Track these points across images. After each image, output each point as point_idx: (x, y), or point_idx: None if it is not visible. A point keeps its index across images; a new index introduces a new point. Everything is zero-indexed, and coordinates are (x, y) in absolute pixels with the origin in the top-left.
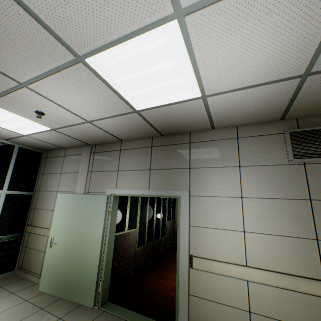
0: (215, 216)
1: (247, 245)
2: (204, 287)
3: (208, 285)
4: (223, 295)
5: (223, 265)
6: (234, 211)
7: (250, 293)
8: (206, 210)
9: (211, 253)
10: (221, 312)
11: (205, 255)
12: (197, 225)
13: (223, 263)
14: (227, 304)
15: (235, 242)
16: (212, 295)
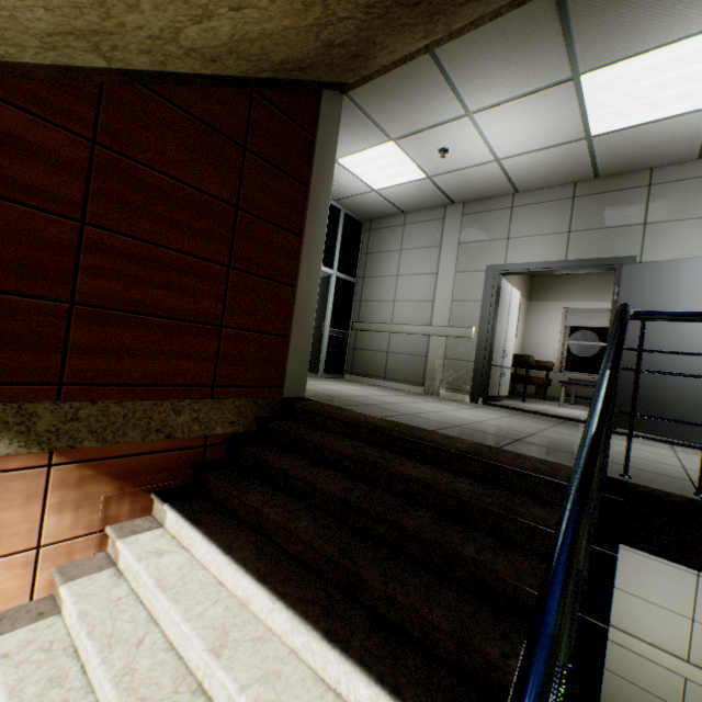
0: (647, 584)
1: (693, 636)
2: (617, 661)
3: (623, 661)
4: (644, 679)
5: (651, 648)
6: (681, 588)
7: (687, 691)
8: (633, 571)
9: (633, 626)
10: (639, 696)
11: (623, 626)
12: (615, 586)
13: (652, 647)
14: (649, 691)
15: (675, 627)
16: (628, 673)
